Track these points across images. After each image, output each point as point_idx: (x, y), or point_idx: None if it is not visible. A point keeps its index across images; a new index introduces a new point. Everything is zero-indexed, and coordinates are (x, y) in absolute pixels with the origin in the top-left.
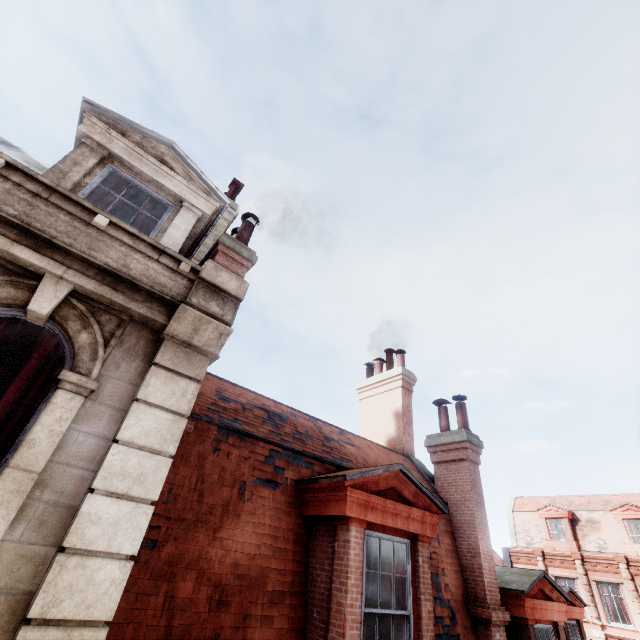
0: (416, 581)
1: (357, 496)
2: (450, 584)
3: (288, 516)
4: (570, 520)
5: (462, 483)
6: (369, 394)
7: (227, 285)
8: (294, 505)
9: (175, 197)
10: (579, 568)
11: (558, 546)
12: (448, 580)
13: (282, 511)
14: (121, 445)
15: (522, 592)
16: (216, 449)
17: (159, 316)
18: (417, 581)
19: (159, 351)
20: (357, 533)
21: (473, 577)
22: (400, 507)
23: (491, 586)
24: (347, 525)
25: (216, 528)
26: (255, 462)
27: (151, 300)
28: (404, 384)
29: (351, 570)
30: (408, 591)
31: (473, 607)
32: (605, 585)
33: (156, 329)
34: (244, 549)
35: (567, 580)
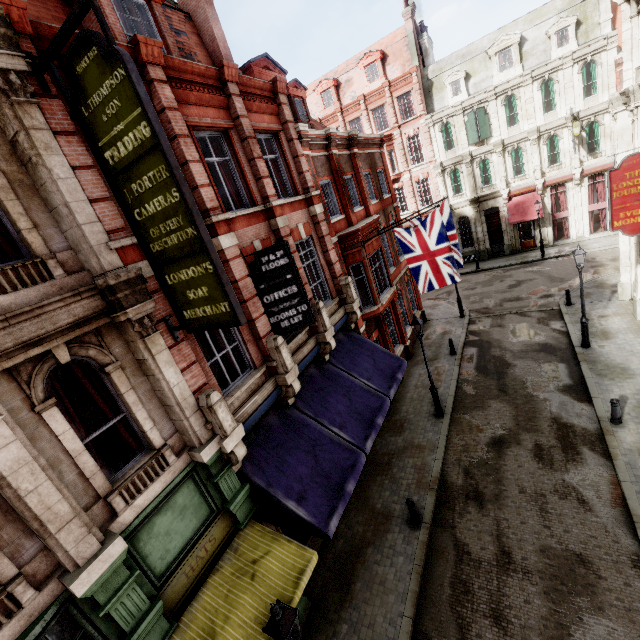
0: (160, 27)
1: None
2: (202, 62)
3: None
4: (336, 87)
5: None
6: None
7: None
8: None
9: None
10: (340, 118)
11: (329, 112)
12: (200, 59)
13: None
14: None
15: (250, 62)
16: None
17: None
18: (160, 27)
19: None
20: None
21: (217, 56)
22: None
23: (228, 57)
24: None
25: None
26: None
27: None
28: None
29: (104, 5)
30: (156, 33)
31: None
32: (354, 122)
33: None
34: (27, 12)
35: None
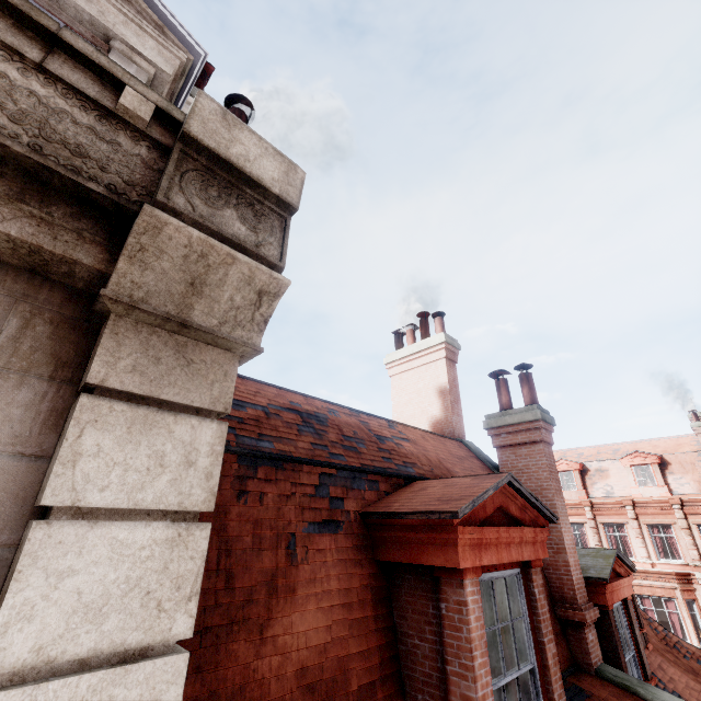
0: (534, 620)
1: (470, 536)
2: None
3: (359, 567)
4: (580, 471)
5: (537, 469)
6: (402, 369)
7: (258, 167)
8: (364, 548)
9: (92, 27)
10: (588, 514)
11: (568, 496)
12: None
13: (351, 563)
14: (1, 691)
15: (604, 580)
16: (241, 493)
17: (79, 247)
18: (536, 620)
19: (96, 349)
20: (473, 587)
21: (558, 576)
22: (513, 532)
23: (578, 583)
24: (459, 579)
25: (262, 624)
26: (302, 499)
27: (42, 196)
28: (448, 354)
29: (475, 645)
30: (528, 636)
31: (561, 609)
32: (611, 526)
33: (80, 288)
34: (309, 641)
35: (574, 524)
